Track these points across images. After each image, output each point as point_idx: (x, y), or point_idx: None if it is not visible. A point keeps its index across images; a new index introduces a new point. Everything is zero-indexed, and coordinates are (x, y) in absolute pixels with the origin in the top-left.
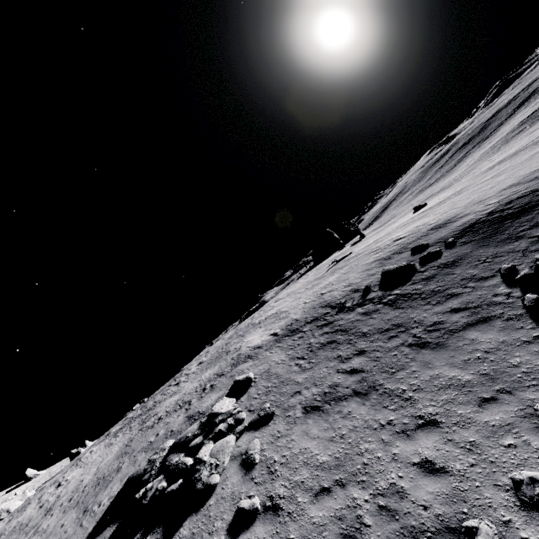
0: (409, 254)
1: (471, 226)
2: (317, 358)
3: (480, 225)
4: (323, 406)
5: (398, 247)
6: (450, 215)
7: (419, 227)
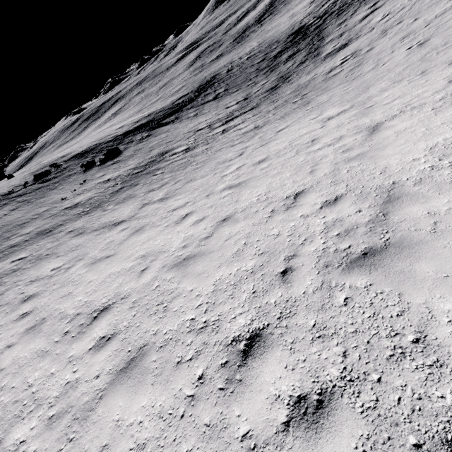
0: (49, 168)
1: (75, 155)
2: (3, 206)
3: (79, 155)
4: (15, 210)
5: (42, 166)
6: (69, 152)
7: (54, 158)
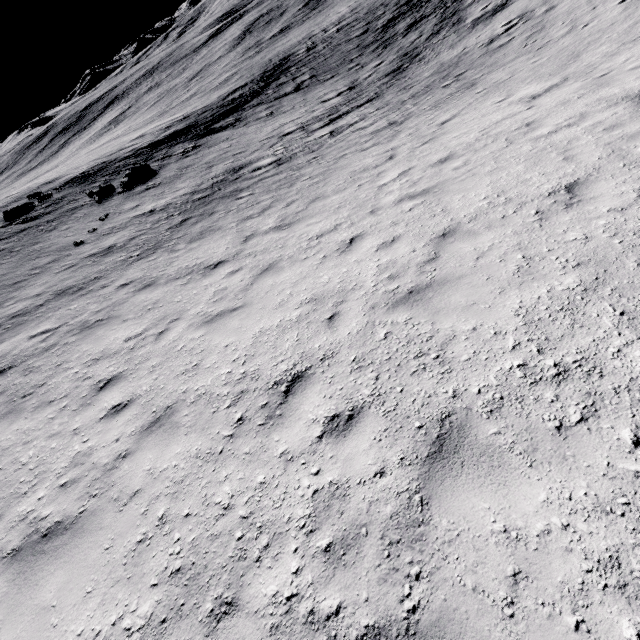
0: (27, 200)
1: (71, 180)
2: None
3: (77, 179)
4: None
5: (14, 198)
6: (56, 176)
7: (31, 186)
